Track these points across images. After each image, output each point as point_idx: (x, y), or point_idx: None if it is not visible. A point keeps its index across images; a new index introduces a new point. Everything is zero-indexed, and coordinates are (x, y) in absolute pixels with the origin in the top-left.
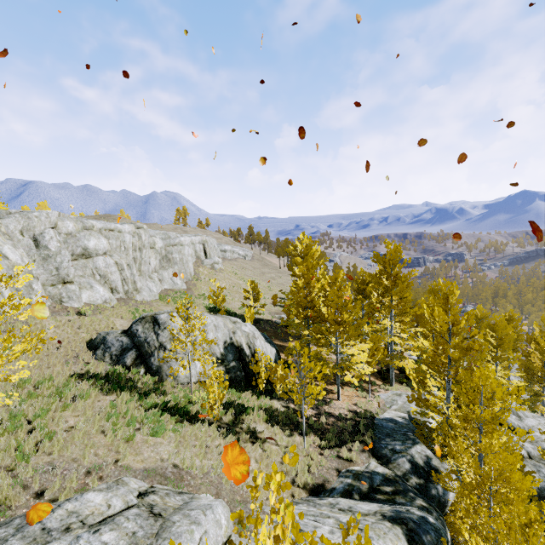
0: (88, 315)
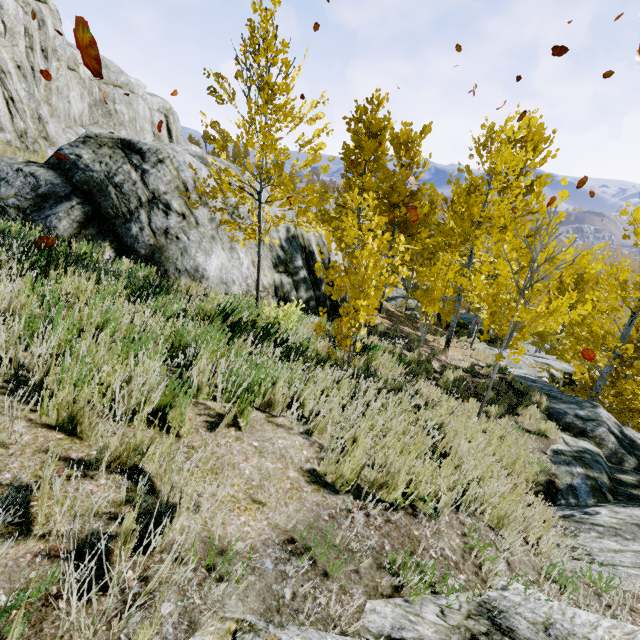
0: None
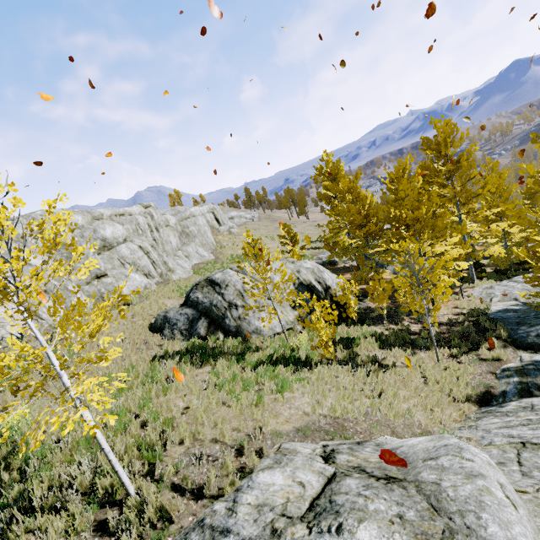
0: (136, 304)
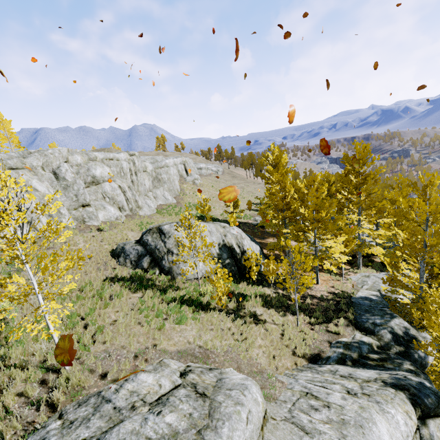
0: (106, 230)
